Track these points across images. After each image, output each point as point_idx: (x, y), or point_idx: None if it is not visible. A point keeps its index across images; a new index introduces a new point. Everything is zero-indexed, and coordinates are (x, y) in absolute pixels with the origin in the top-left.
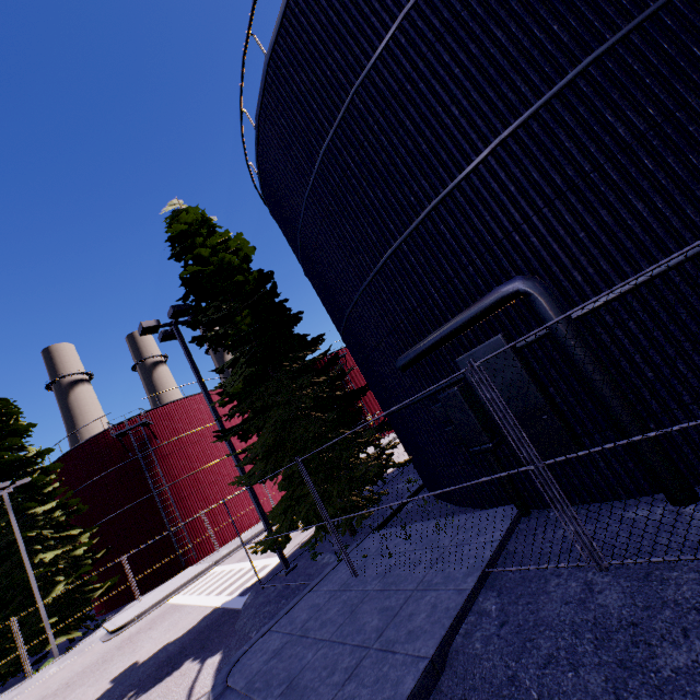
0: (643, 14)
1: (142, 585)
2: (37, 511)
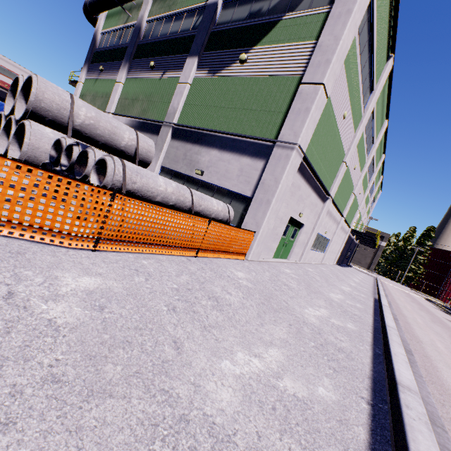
0: None
1: (422, 291)
2: (418, 256)
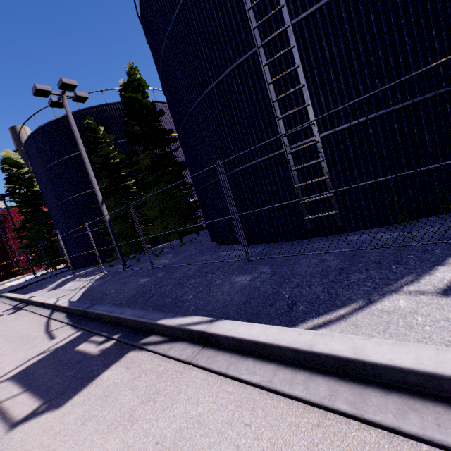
0: (72, 197)
1: None
2: None
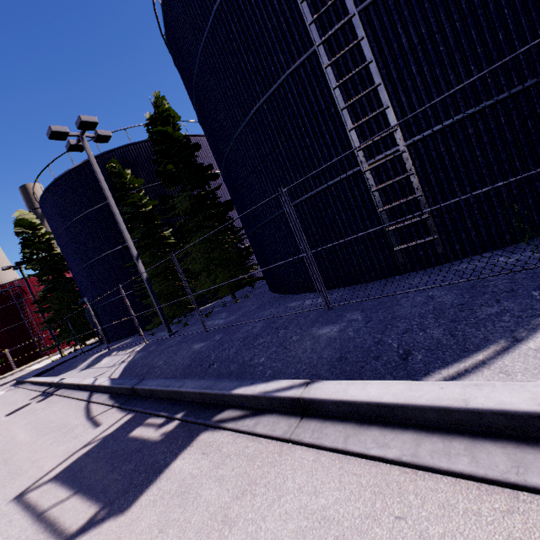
0: (99, 257)
1: (19, 364)
2: None
